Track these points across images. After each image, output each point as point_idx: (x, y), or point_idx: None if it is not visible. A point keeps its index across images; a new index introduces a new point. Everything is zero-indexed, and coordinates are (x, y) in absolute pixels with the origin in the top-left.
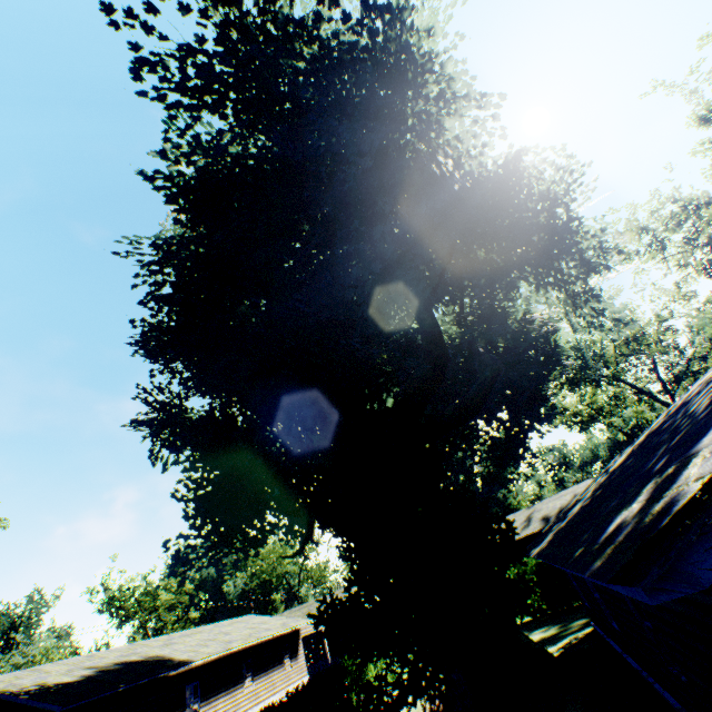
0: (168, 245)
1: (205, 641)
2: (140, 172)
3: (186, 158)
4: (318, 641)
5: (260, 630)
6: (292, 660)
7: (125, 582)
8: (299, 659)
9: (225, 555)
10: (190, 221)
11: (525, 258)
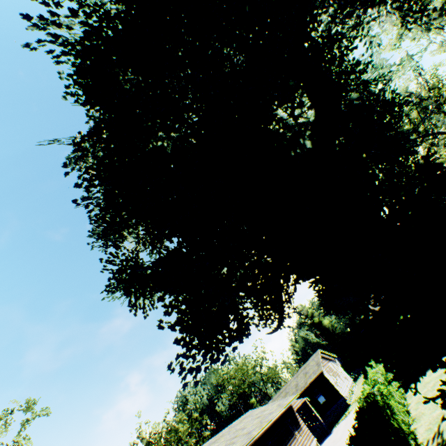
0: (79, 132)
1: (230, 440)
2: (25, 45)
3: (54, 2)
4: (363, 372)
5: (265, 416)
6: (298, 430)
7: (152, 429)
8: (302, 428)
9: (222, 349)
10: (89, 111)
11: (352, 14)
